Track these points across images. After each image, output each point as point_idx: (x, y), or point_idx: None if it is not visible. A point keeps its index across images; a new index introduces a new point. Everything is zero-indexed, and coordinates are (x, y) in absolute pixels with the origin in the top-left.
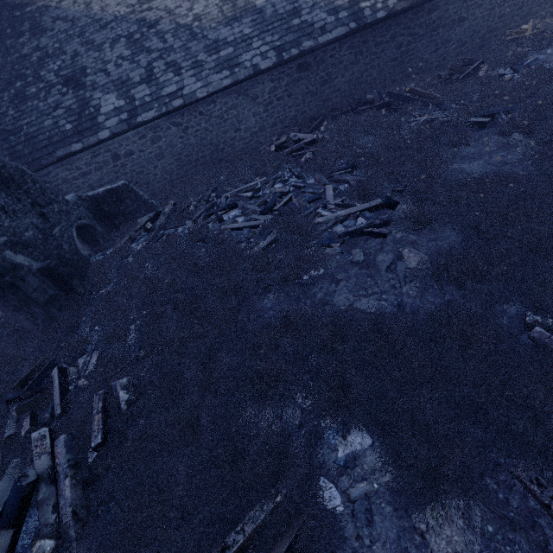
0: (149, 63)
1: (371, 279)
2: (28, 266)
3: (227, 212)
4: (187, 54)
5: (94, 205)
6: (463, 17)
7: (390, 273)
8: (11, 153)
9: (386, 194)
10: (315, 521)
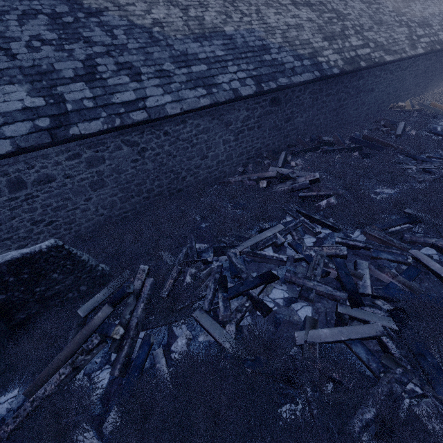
0: (88, 56)
1: None
2: None
3: (263, 289)
4: (147, 58)
5: None
6: (373, 88)
7: None
8: None
9: None
10: None
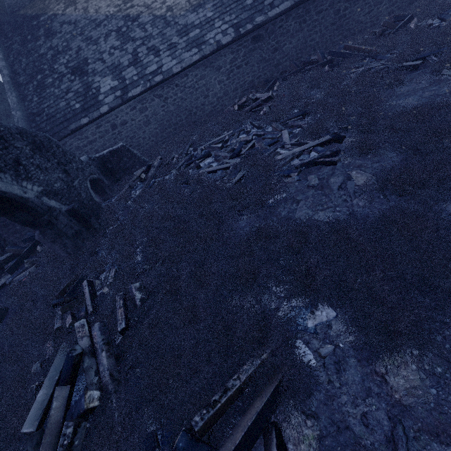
0: (134, 49)
1: (325, 197)
2: (58, 209)
3: (203, 160)
4: (163, 38)
5: (101, 163)
6: None
7: (341, 191)
8: (37, 130)
9: (334, 131)
10: (295, 369)
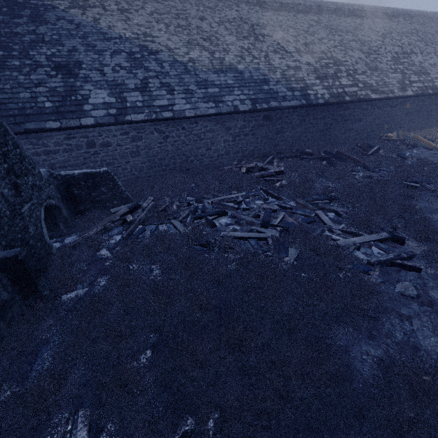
0: (145, 78)
1: None
2: None
3: (216, 218)
4: (180, 81)
5: (64, 185)
6: (361, 119)
7: None
8: None
9: (389, 229)
10: None
